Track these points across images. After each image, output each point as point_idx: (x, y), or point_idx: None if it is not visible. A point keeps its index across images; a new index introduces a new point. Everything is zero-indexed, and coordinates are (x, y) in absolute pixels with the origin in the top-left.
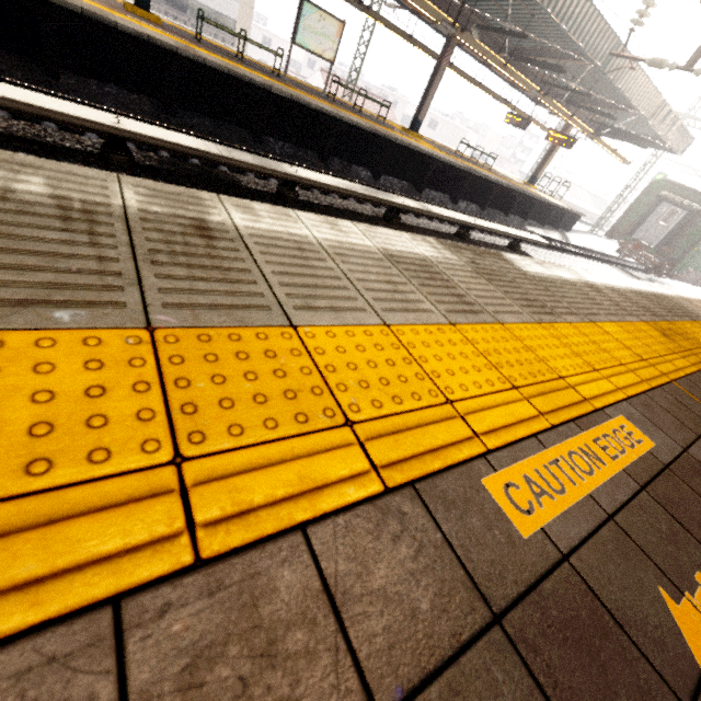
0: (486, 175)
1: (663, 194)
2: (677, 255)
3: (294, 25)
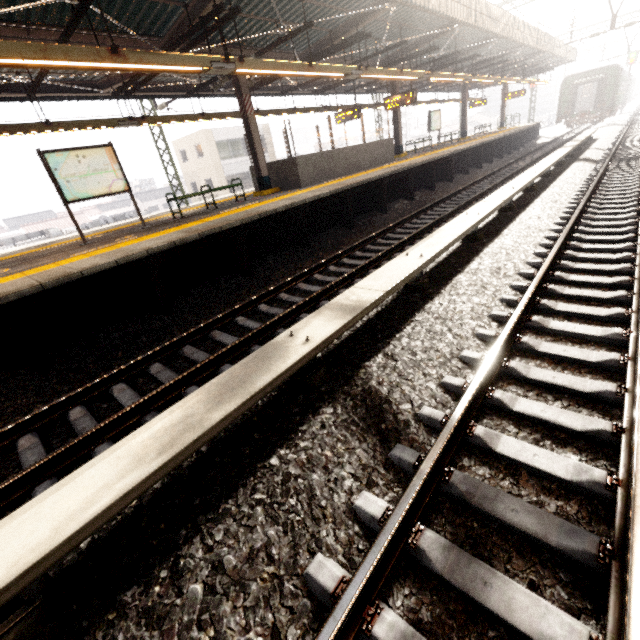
0: (523, 128)
1: (575, 83)
2: (609, 104)
3: (428, 125)
